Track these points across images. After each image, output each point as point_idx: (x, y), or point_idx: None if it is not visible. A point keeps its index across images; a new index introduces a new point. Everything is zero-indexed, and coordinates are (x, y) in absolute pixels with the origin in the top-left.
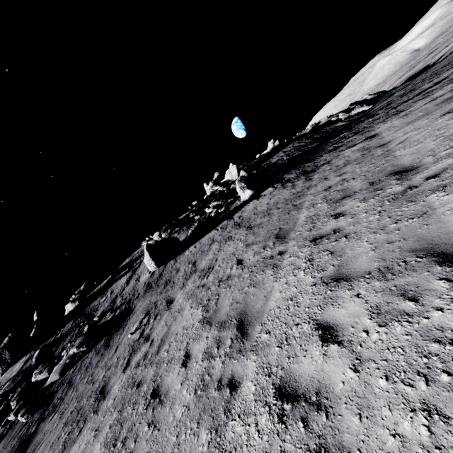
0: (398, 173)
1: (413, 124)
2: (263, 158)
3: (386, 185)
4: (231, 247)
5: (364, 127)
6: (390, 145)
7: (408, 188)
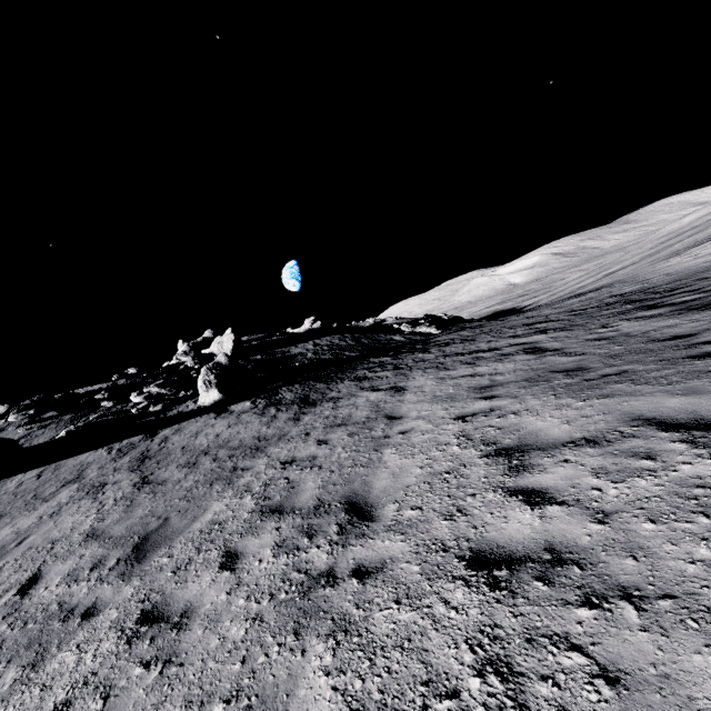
0: (352, 511)
1: (433, 404)
2: (285, 340)
3: (323, 530)
4: (73, 518)
5: (406, 364)
6: (395, 426)
7: (327, 573)
